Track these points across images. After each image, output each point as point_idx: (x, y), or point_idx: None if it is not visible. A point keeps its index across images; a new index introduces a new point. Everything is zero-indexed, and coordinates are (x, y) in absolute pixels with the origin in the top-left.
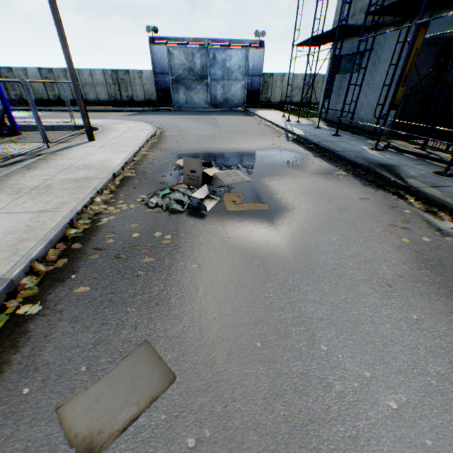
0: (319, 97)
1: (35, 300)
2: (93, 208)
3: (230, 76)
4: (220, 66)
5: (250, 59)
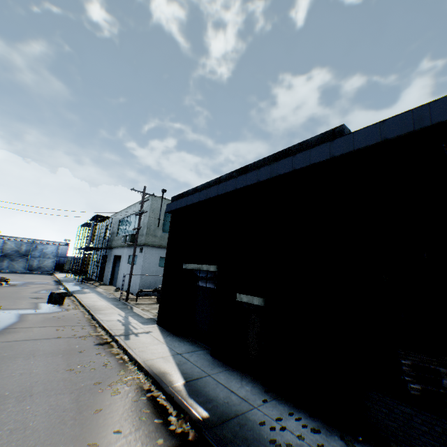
0: None
1: None
2: None
3: (46, 256)
4: (40, 251)
5: (60, 249)
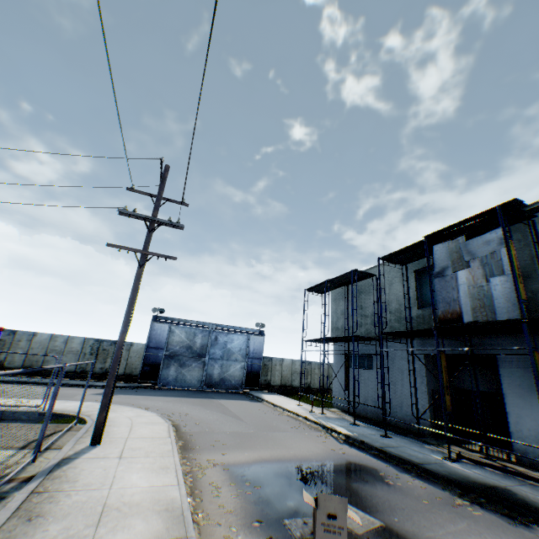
0: (318, 382)
1: None
2: None
3: (230, 356)
4: (221, 346)
5: (251, 343)
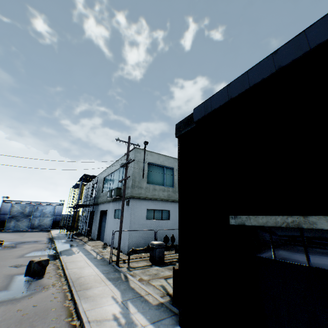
0: None
1: None
2: None
3: (45, 215)
4: (40, 211)
5: (56, 209)
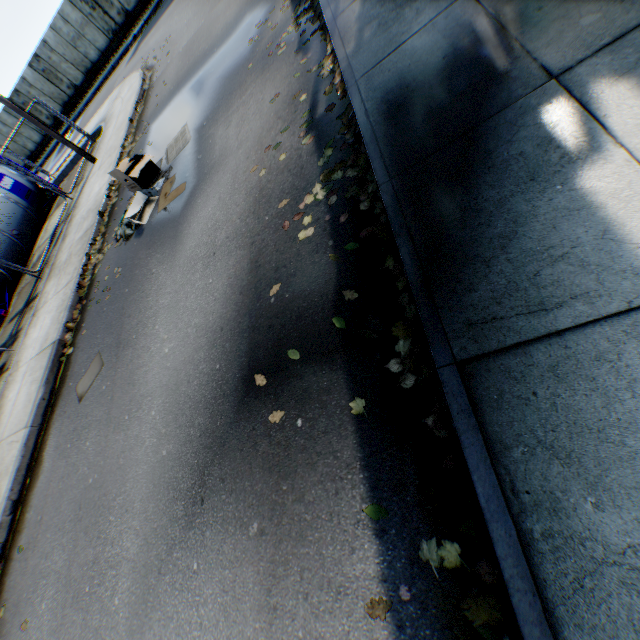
0: None
1: (73, 345)
2: (93, 262)
3: None
4: None
5: None
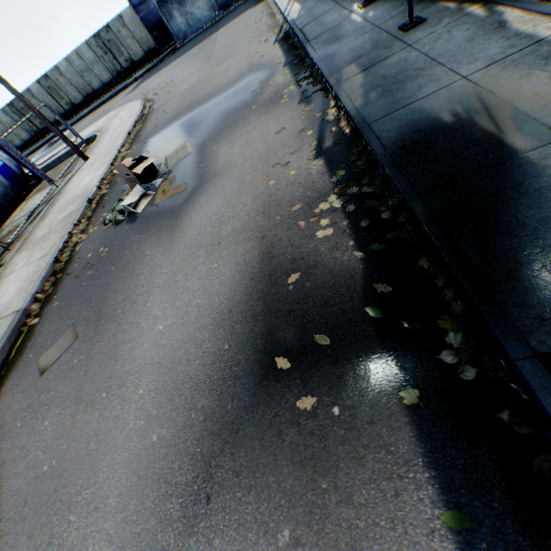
0: None
1: (39, 316)
2: (74, 241)
3: None
4: None
5: None
